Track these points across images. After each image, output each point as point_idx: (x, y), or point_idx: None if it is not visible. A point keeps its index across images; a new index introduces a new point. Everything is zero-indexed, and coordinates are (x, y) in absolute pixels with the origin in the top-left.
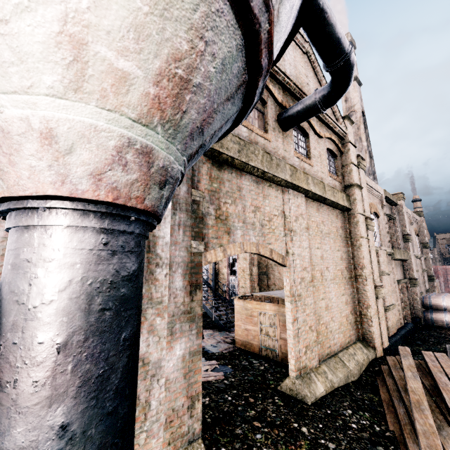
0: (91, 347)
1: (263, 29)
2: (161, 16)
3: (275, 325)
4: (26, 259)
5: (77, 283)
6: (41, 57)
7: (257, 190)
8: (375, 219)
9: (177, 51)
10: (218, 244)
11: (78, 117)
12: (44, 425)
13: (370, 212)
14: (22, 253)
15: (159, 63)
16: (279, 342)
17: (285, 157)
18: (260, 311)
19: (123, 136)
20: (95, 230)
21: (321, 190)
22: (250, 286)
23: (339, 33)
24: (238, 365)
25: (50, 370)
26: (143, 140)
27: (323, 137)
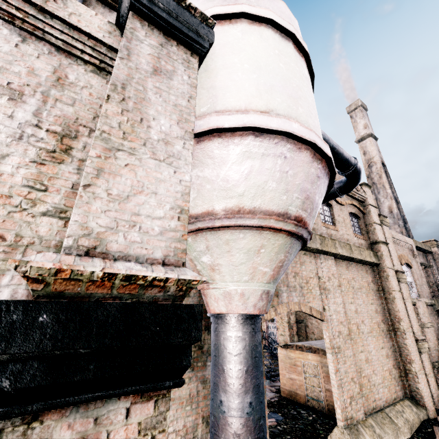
0: (254, 372)
1: (308, 238)
2: (277, 254)
3: (318, 375)
4: (229, 336)
5: (247, 345)
6: (244, 273)
7: (295, 259)
8: (408, 269)
9: (280, 260)
10: (270, 305)
11: (251, 287)
12: (245, 401)
13: (401, 264)
14: (228, 333)
15: (275, 265)
16: (324, 393)
17: (314, 229)
18: (303, 361)
19: (262, 290)
20: (250, 324)
21: (348, 251)
22: (289, 334)
23: (346, 156)
24: (287, 413)
25: (244, 380)
26: (267, 288)
27: (344, 205)
